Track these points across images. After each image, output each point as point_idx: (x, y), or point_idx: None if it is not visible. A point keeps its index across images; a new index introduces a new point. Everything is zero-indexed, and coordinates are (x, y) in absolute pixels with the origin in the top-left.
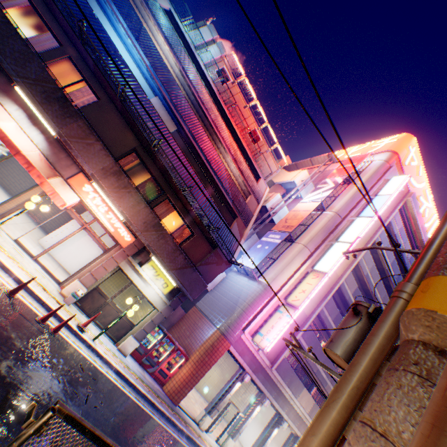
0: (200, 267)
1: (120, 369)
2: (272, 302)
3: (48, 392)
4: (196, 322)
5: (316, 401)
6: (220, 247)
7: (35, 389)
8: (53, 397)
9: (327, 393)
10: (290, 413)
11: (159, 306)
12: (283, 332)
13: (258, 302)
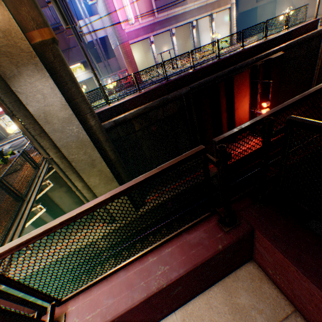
0: (71, 46)
1: None
2: None
3: None
4: (118, 55)
5: None
6: (58, 27)
7: None
8: None
9: None
10: (193, 15)
11: (91, 76)
12: None
13: (109, 7)
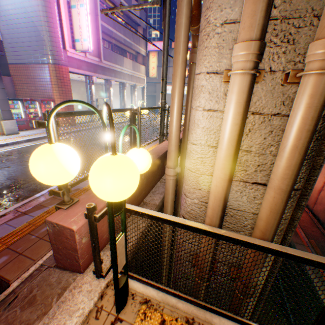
0: None
1: (28, 139)
2: (62, 2)
3: (13, 173)
4: (29, 76)
5: (133, 61)
6: None
7: (4, 178)
8: (19, 171)
9: (135, 52)
10: (126, 79)
11: None
12: (90, 25)
13: (51, 13)
